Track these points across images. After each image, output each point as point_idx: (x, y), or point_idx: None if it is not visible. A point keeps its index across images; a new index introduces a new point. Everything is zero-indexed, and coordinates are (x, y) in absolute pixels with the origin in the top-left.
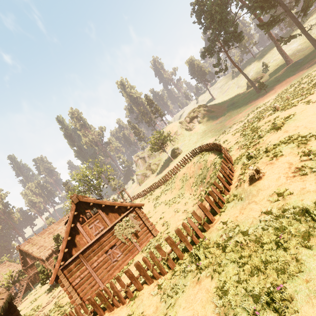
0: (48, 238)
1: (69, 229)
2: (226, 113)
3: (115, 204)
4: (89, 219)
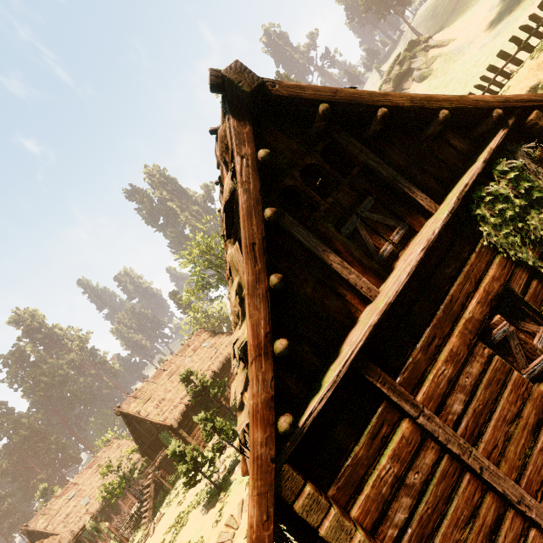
0: (170, 383)
1: (260, 232)
2: (504, 13)
3: (433, 103)
4: (330, 197)
